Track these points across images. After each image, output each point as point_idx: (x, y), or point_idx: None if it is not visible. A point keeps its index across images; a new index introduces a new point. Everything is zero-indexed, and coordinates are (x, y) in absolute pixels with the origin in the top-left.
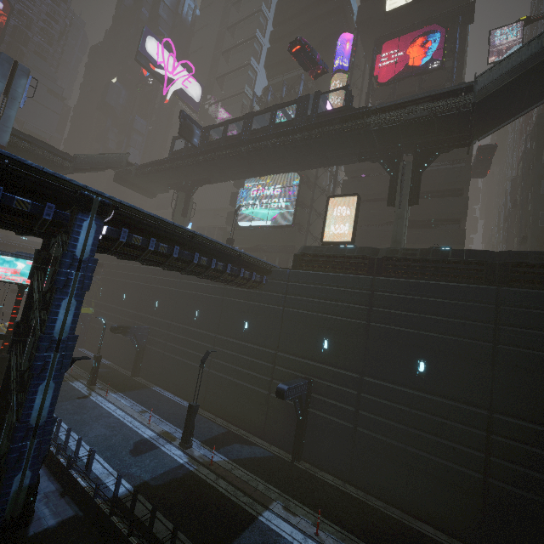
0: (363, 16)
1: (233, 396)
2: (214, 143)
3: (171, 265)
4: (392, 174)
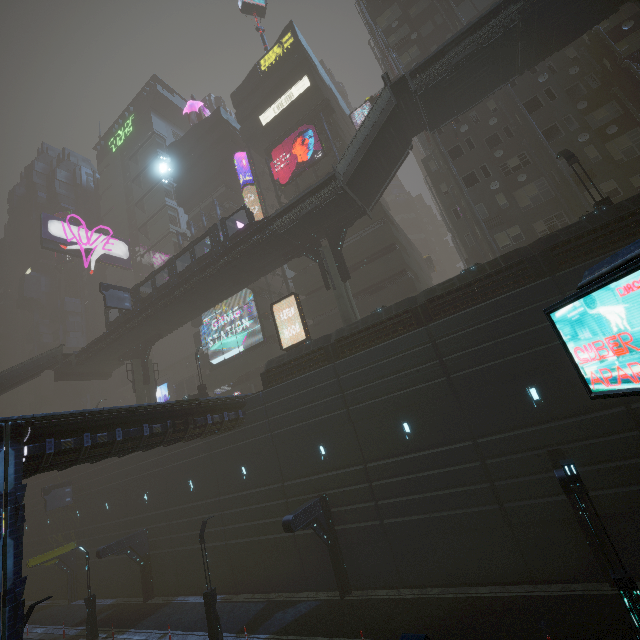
0: (247, 135)
1: (261, 558)
2: (147, 299)
3: (121, 450)
4: (318, 261)
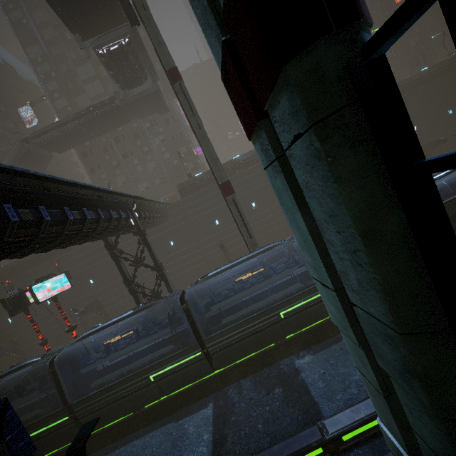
0: None
1: None
2: None
3: None
4: None
